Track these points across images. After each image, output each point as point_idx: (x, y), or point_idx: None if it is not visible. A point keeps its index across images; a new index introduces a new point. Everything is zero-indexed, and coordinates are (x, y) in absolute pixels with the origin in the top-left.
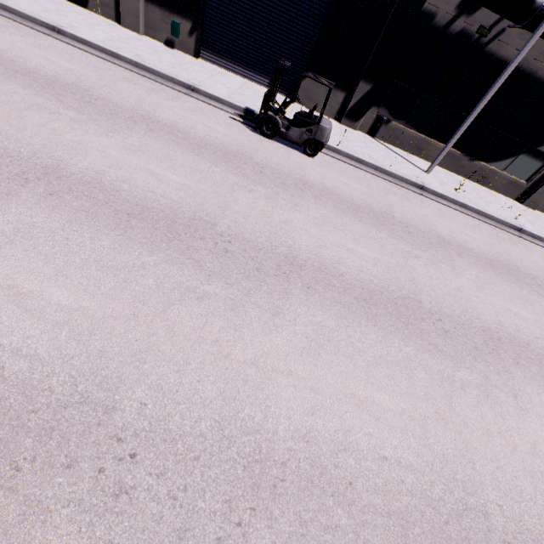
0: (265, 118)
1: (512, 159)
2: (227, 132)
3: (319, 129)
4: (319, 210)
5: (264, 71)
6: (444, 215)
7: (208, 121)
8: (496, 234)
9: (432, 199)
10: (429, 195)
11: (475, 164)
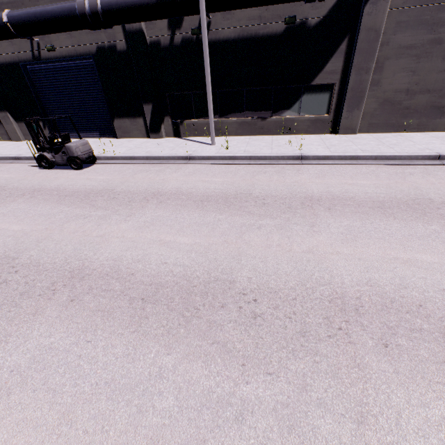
0: (38, 157)
1: (298, 103)
2: (11, 176)
3: (67, 149)
4: (17, 206)
5: (93, 129)
6: (197, 172)
7: (3, 174)
8: (261, 170)
9: (197, 163)
10: (195, 161)
11: (270, 121)
